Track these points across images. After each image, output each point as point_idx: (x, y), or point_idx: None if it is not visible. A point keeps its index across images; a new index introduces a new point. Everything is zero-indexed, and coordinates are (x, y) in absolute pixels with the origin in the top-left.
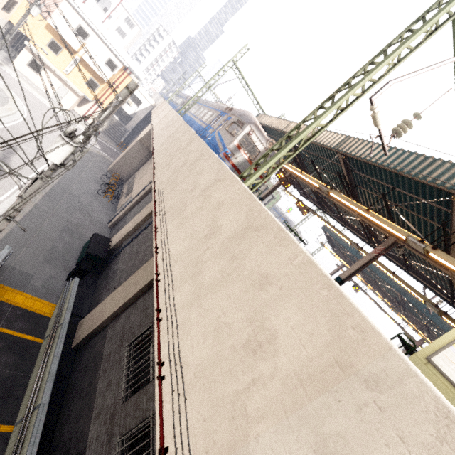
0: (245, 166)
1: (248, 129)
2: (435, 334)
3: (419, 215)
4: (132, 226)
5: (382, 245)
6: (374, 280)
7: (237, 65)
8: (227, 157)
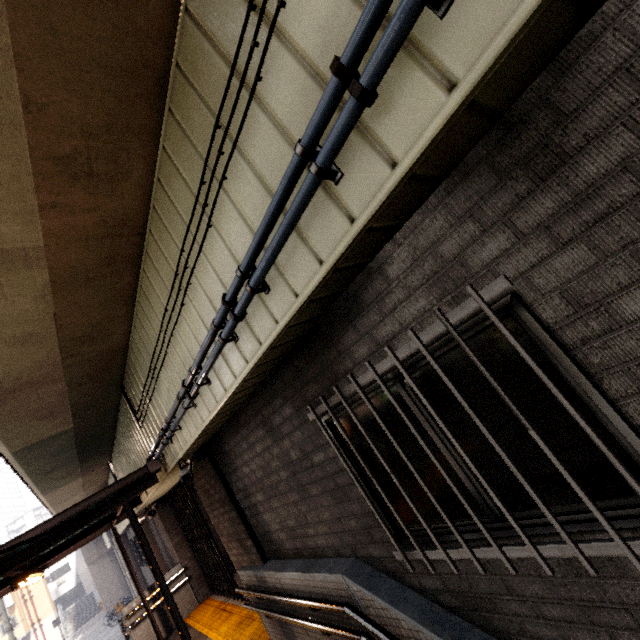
0: None
1: None
2: None
3: None
4: (126, 571)
5: None
6: None
7: None
8: None
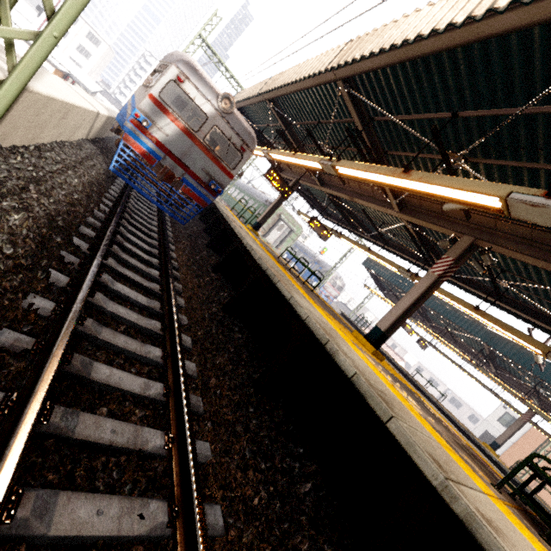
0: (183, 145)
1: (174, 71)
2: (549, 400)
3: (519, 163)
4: None
5: (448, 254)
6: (445, 328)
7: (207, 42)
8: (141, 128)
